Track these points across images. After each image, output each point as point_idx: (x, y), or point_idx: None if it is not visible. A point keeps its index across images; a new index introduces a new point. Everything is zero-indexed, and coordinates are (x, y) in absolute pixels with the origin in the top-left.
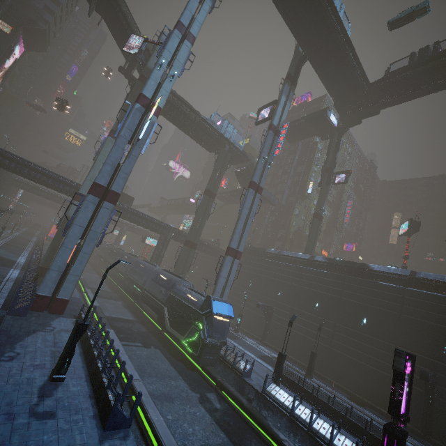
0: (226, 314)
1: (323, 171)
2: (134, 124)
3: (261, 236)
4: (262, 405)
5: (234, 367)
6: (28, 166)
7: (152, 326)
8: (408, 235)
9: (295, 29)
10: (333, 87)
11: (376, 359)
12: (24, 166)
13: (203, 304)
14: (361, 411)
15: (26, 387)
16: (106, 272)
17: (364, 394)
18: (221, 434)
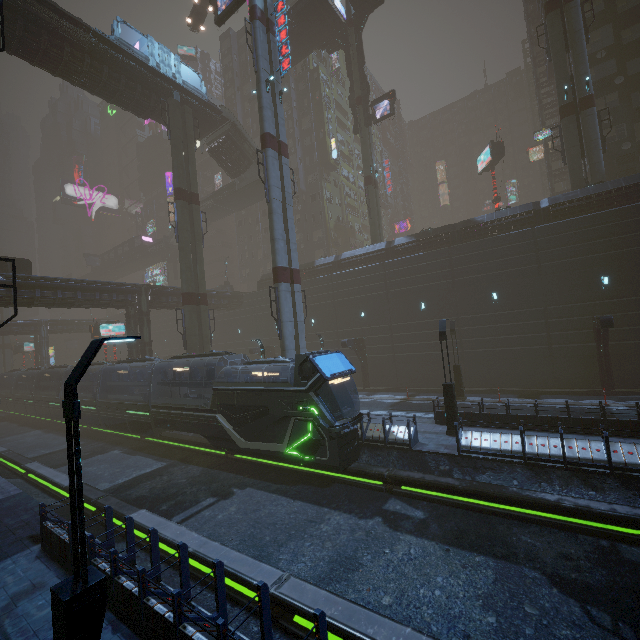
0: (343, 370)
1: (352, 105)
2: None
3: None
4: (470, 470)
5: (389, 442)
6: None
7: (204, 457)
8: (491, 167)
9: None
10: None
11: (526, 335)
12: None
13: (296, 374)
14: (547, 403)
15: None
16: (70, 394)
17: (524, 384)
18: (477, 558)
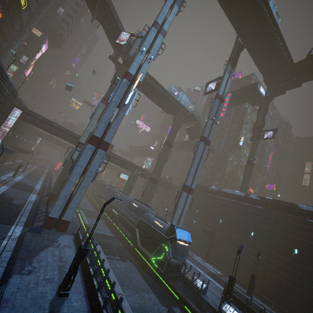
0: (186, 240)
1: (254, 129)
2: (121, 93)
3: (203, 176)
4: None
5: (192, 284)
6: (46, 122)
7: (125, 242)
8: None
9: (237, 25)
10: (264, 67)
11: (308, 285)
12: (44, 122)
13: (167, 230)
14: None
15: (40, 302)
16: (104, 207)
17: None
18: None
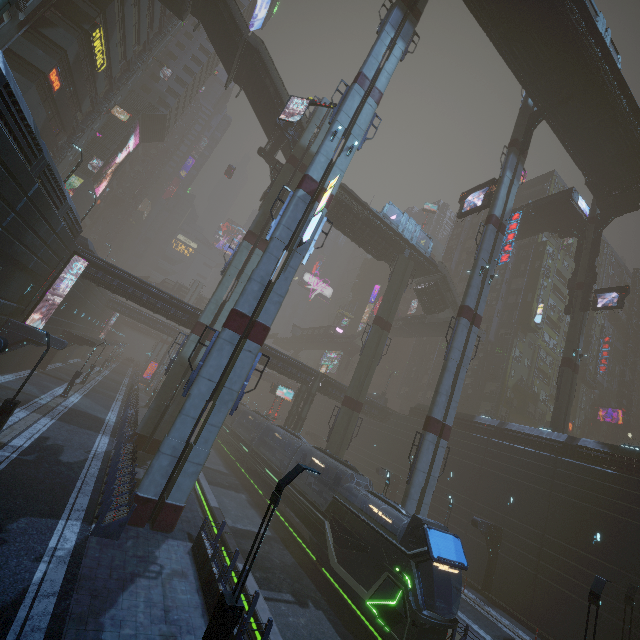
0: (453, 559)
1: (570, 287)
2: (294, 220)
3: None
4: None
5: None
6: (134, 283)
7: (298, 550)
8: None
9: (526, 74)
10: (587, 155)
11: None
12: (129, 284)
13: (406, 533)
14: None
15: None
16: (279, 491)
17: None
18: None
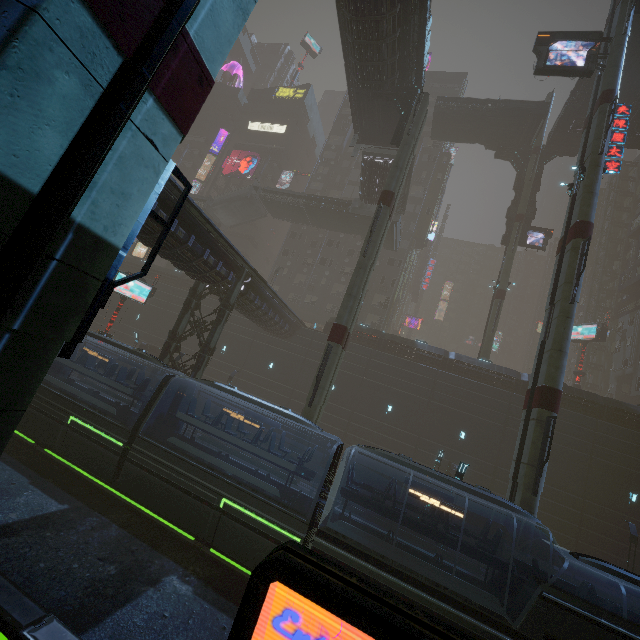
0: None
1: (510, 216)
2: None
3: (337, 297)
4: None
5: None
6: None
7: None
8: (585, 343)
9: None
10: None
11: None
12: None
13: None
14: None
15: None
16: None
17: None
18: None
